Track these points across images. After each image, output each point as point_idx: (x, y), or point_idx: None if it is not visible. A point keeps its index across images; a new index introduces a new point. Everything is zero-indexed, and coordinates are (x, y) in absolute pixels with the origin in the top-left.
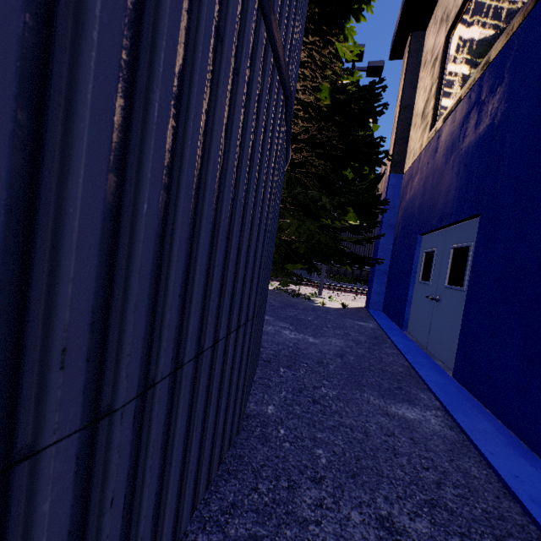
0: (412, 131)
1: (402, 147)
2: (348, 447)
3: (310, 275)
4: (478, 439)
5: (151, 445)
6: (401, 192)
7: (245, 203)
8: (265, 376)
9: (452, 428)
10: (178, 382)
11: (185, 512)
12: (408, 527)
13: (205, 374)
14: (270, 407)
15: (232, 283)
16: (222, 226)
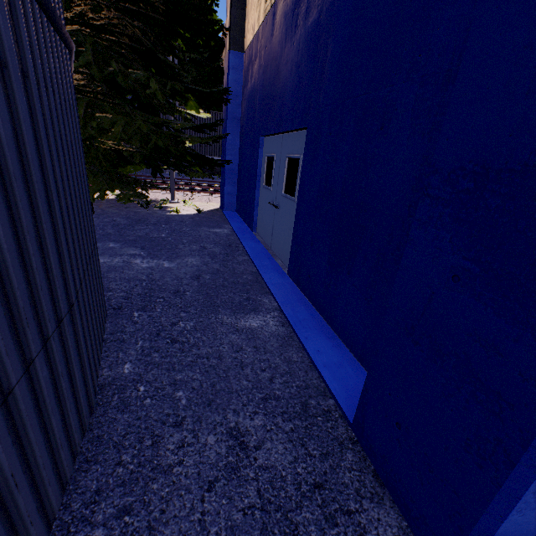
0: None
1: (240, 13)
2: (205, 378)
3: None
4: (299, 329)
5: None
6: (244, 77)
7: None
8: (118, 329)
9: (284, 324)
10: None
11: None
12: (249, 427)
13: (5, 438)
14: (126, 365)
15: (5, 316)
16: None
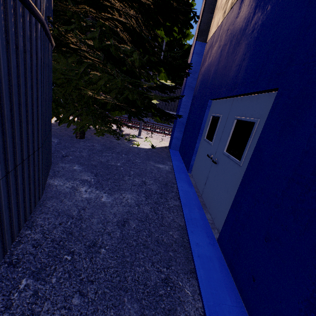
0: None
1: (209, 16)
2: None
3: None
4: None
5: None
6: (203, 59)
7: None
8: None
9: None
10: None
11: None
12: None
13: None
14: None
15: None
16: None
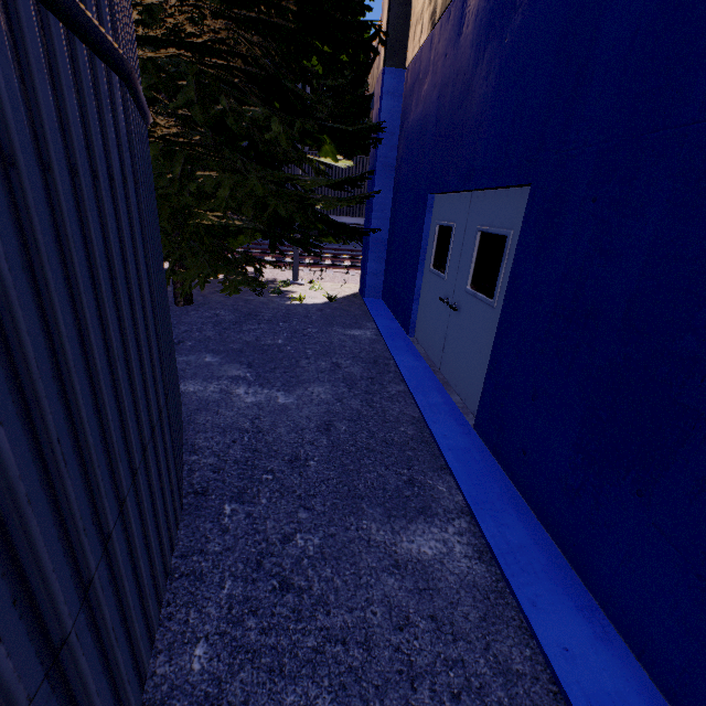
0: None
1: (403, 11)
2: None
3: None
4: (515, 574)
5: None
6: (403, 105)
7: None
8: (195, 544)
9: (482, 554)
10: None
11: None
12: None
13: None
14: (198, 649)
15: None
16: None
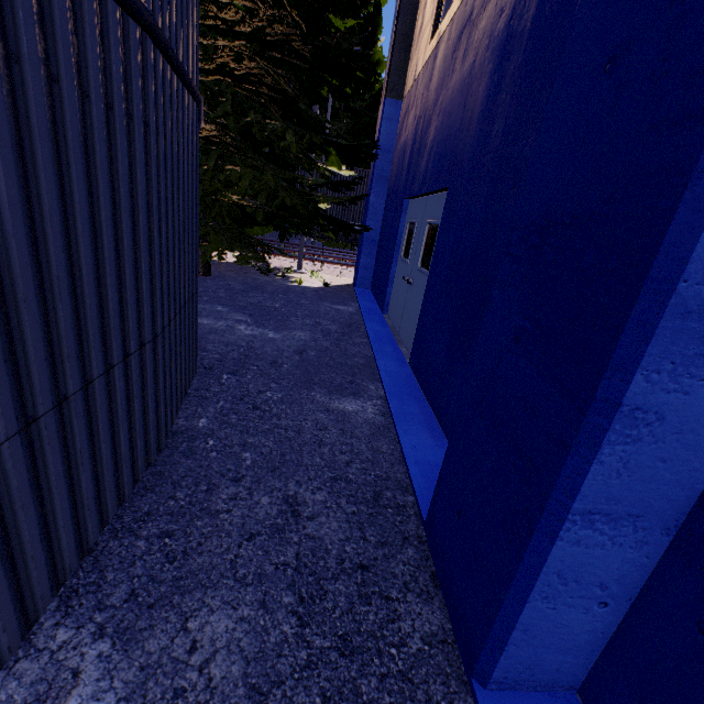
0: (417, 30)
1: (403, 55)
2: (277, 447)
3: (295, 236)
4: (401, 421)
5: (16, 492)
6: (399, 129)
7: (95, 219)
8: (203, 387)
9: (384, 414)
10: (36, 434)
11: (91, 529)
12: (308, 499)
13: (81, 416)
14: (202, 420)
15: (98, 317)
16: (56, 265)
